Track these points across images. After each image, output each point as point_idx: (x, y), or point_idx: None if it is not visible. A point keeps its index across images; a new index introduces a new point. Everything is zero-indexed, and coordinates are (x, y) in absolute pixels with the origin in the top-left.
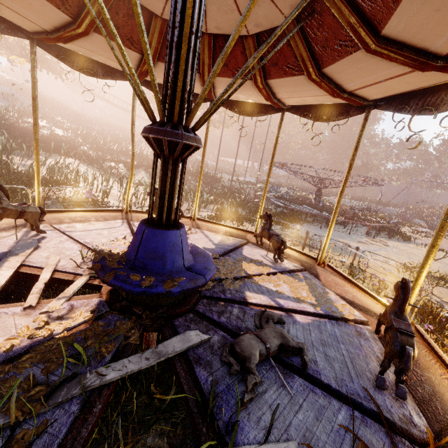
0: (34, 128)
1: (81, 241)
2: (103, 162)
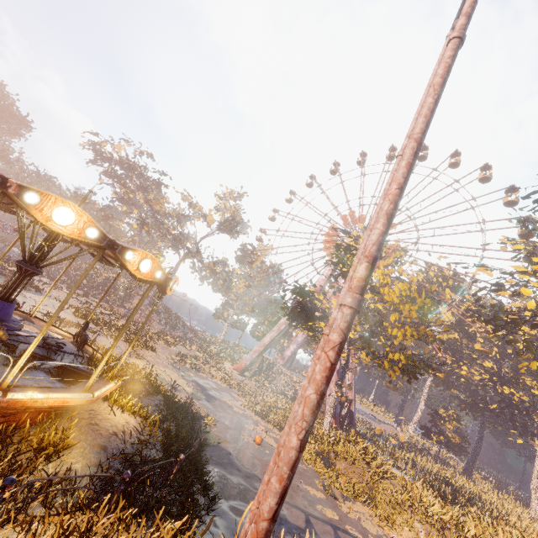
0: None
1: None
2: None
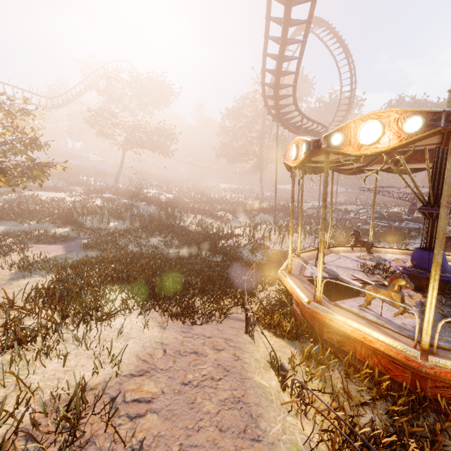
0: (301, 210)
1: (343, 267)
2: (215, 212)
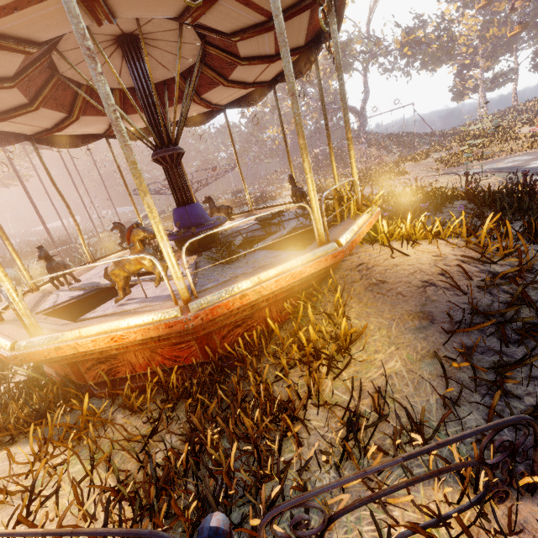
0: None
1: None
2: None
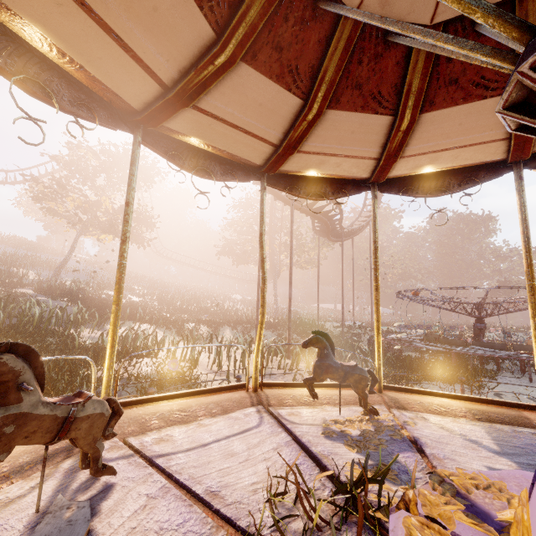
0: (121, 247)
1: (198, 491)
2: (182, 323)
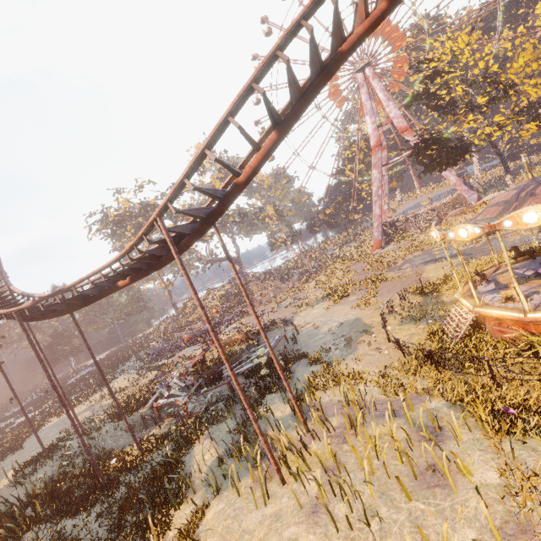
0: None
1: None
2: None
